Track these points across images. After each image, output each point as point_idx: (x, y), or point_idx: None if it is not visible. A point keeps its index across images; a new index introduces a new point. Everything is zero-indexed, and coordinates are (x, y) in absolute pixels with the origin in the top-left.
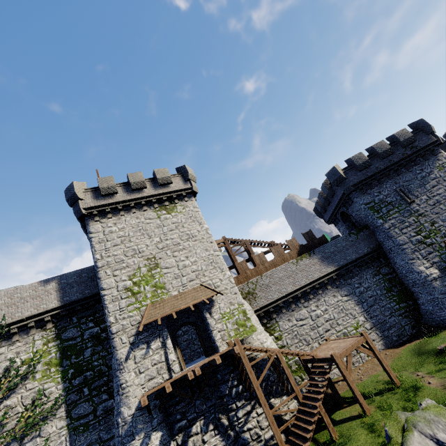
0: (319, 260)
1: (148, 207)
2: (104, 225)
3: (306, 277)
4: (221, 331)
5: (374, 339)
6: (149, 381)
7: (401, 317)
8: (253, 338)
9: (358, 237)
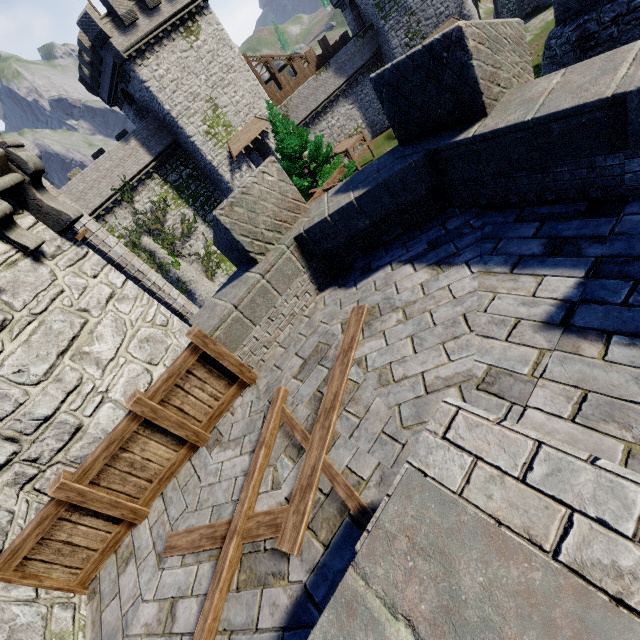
0: (334, 74)
1: (174, 34)
2: (150, 69)
3: (325, 93)
4: None
5: (366, 135)
6: None
7: (384, 115)
8: None
9: (364, 41)
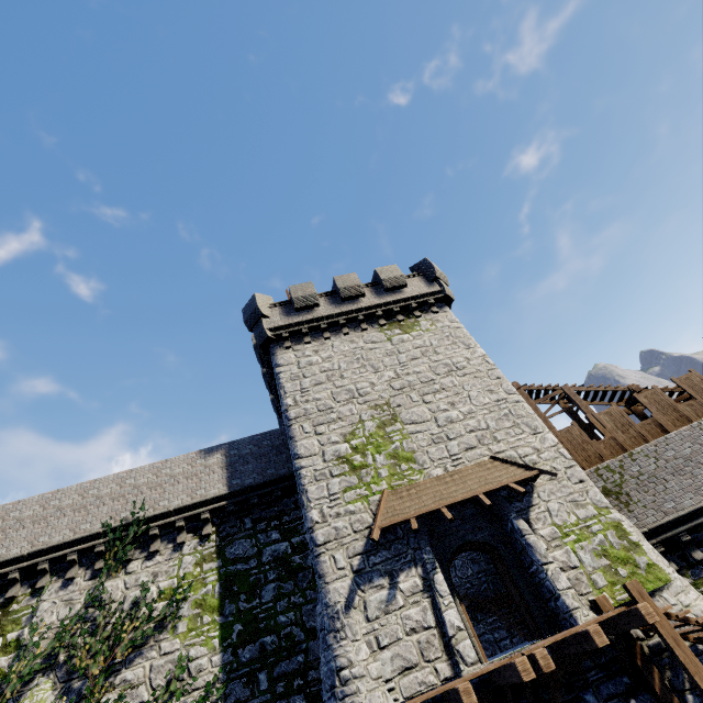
0: None
1: (368, 325)
2: (299, 354)
3: None
4: (568, 569)
5: None
6: (403, 674)
7: None
8: (666, 600)
9: None
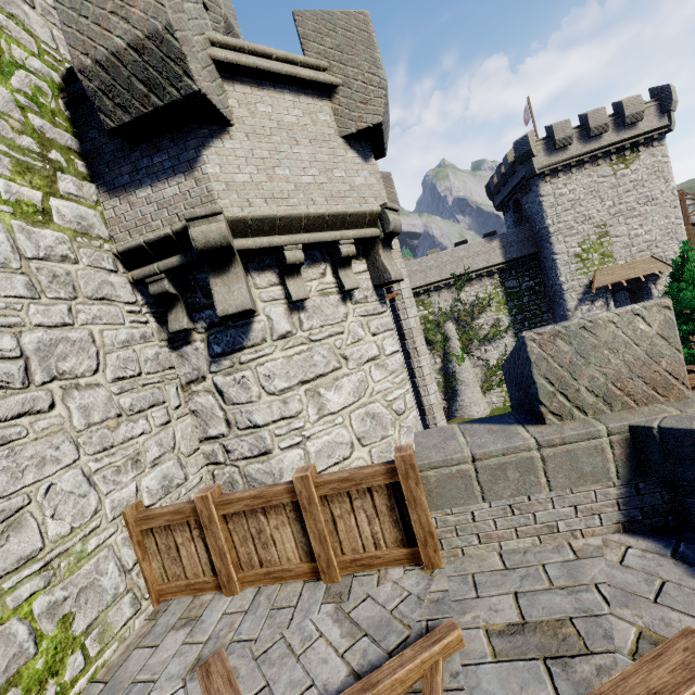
0: None
1: (602, 160)
2: (554, 187)
3: None
4: None
5: None
6: None
7: None
8: None
9: None
